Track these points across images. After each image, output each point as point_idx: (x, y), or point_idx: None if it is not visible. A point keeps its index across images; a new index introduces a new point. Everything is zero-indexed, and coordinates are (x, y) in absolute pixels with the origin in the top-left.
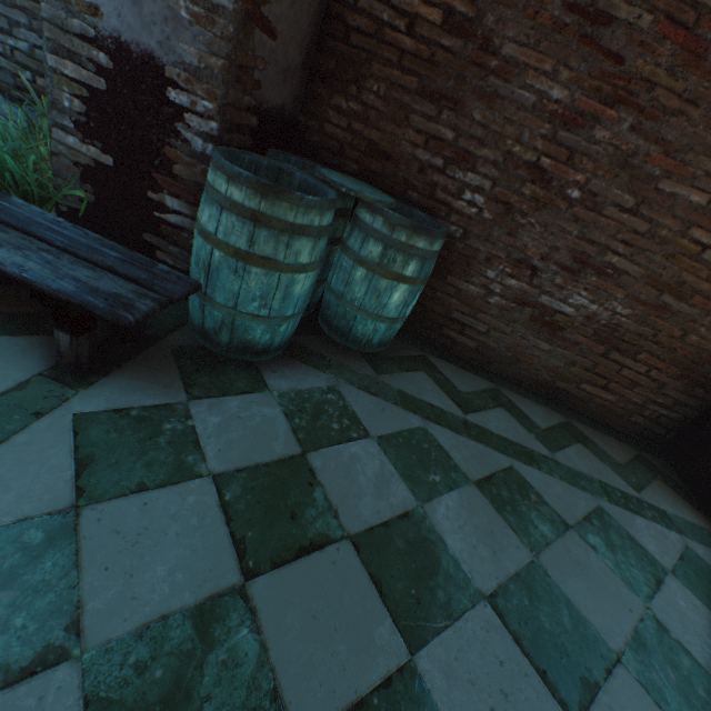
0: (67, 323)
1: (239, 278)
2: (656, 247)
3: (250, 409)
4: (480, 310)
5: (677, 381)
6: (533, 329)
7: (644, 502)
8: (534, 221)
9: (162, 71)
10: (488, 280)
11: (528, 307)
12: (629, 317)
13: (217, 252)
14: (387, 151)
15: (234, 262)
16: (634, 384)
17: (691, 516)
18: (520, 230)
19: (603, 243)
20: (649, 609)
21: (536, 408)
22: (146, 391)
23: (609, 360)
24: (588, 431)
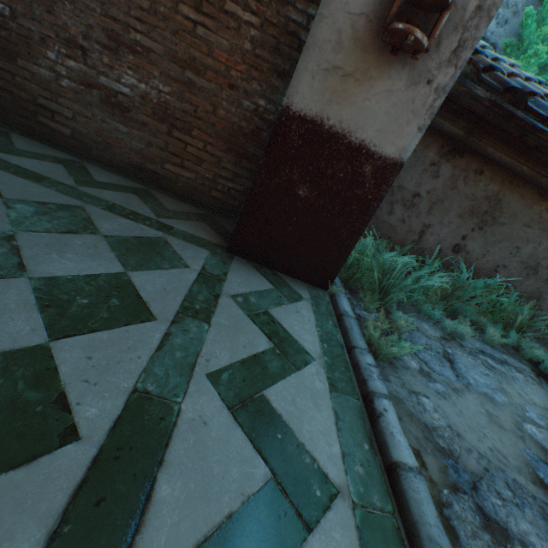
0: None
1: None
2: (163, 24)
3: None
4: (60, 95)
5: (228, 155)
6: (108, 112)
7: (156, 220)
8: None
9: None
10: (53, 62)
11: (95, 89)
12: (172, 95)
13: None
14: None
15: None
16: (202, 161)
17: (207, 236)
18: (56, 8)
19: (125, 21)
20: (15, 233)
21: (115, 177)
22: None
23: (175, 139)
24: (163, 197)
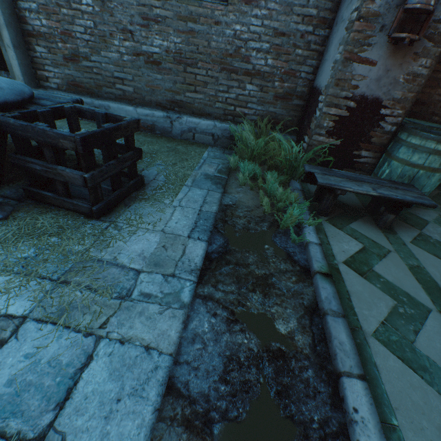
0: (397, 211)
1: (428, 179)
2: None
3: (436, 230)
4: None
5: None
6: None
7: None
8: None
9: (380, 103)
10: None
11: None
12: None
13: (420, 171)
14: (423, 101)
15: (429, 173)
16: None
17: None
18: None
19: None
20: None
21: None
22: (408, 231)
23: None
24: None
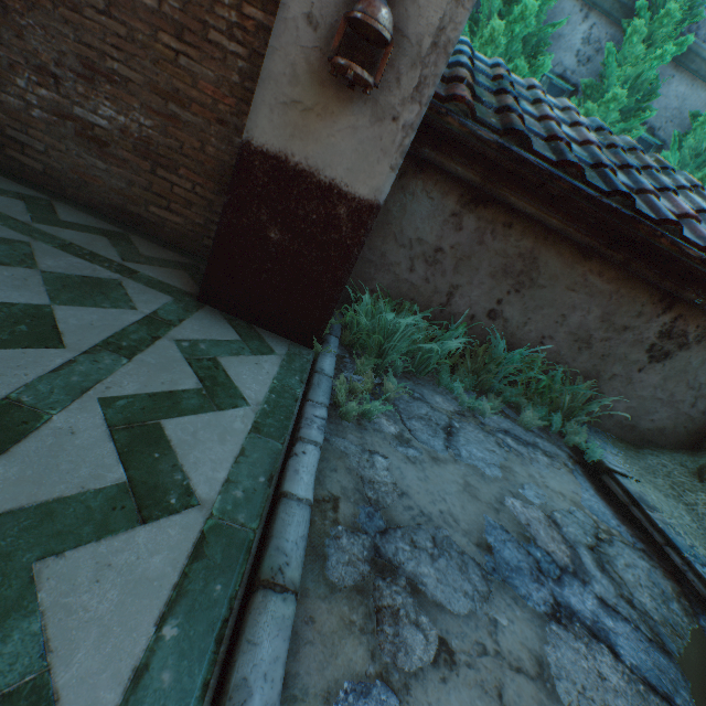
0: None
1: None
2: (142, 52)
3: None
4: (30, 126)
5: (221, 198)
6: (85, 146)
7: (119, 264)
8: (34, 23)
9: None
10: (23, 90)
11: (70, 121)
12: (155, 129)
13: None
14: None
15: None
16: (191, 204)
17: (179, 284)
18: (26, 33)
19: (101, 49)
20: None
21: (88, 218)
22: None
23: (160, 178)
24: (143, 242)
